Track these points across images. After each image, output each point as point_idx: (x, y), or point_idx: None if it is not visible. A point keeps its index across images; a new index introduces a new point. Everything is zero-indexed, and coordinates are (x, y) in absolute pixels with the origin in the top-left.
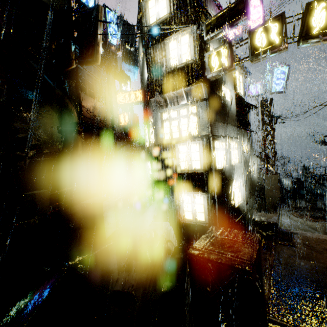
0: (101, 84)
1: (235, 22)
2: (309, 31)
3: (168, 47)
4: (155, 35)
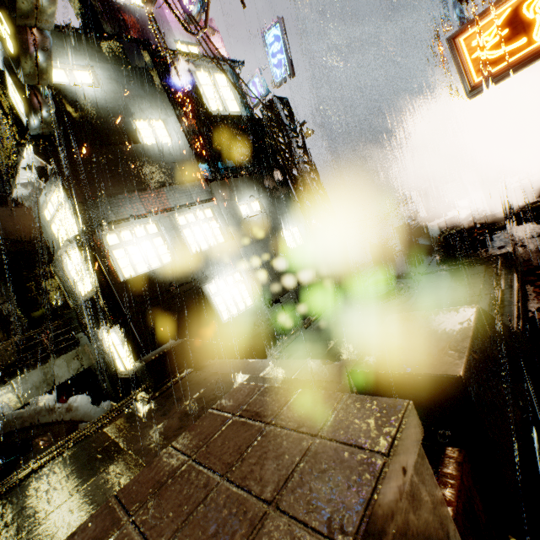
0: None
1: None
2: None
3: None
4: None
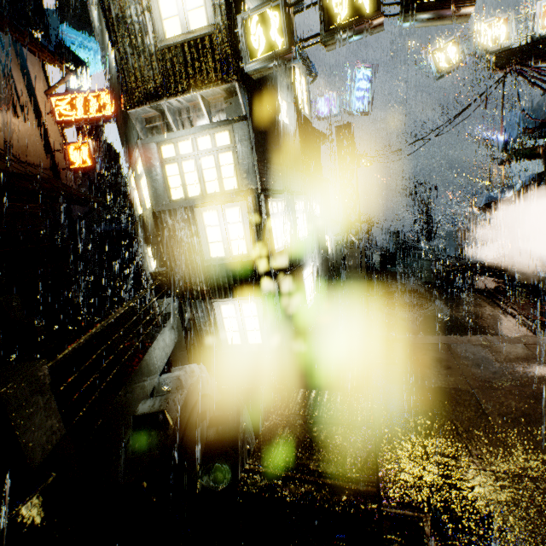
0: (3, 67)
1: None
2: None
3: None
4: None
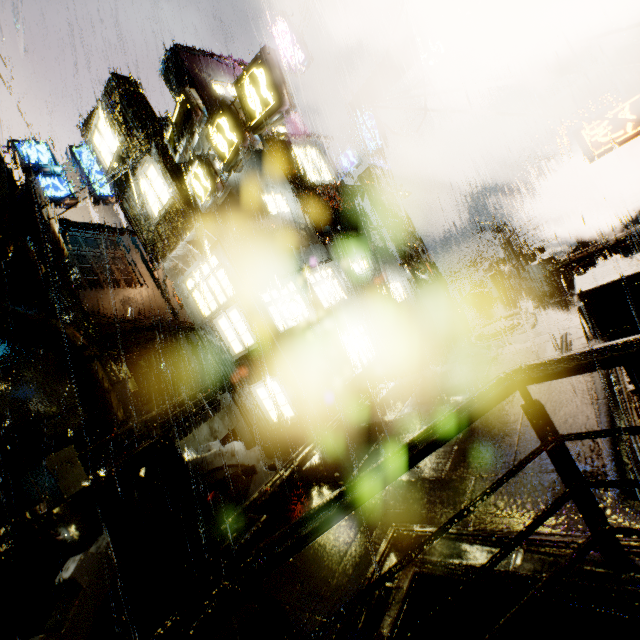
0: (127, 258)
1: (191, 128)
2: (253, 117)
3: (141, 192)
4: (120, 182)
